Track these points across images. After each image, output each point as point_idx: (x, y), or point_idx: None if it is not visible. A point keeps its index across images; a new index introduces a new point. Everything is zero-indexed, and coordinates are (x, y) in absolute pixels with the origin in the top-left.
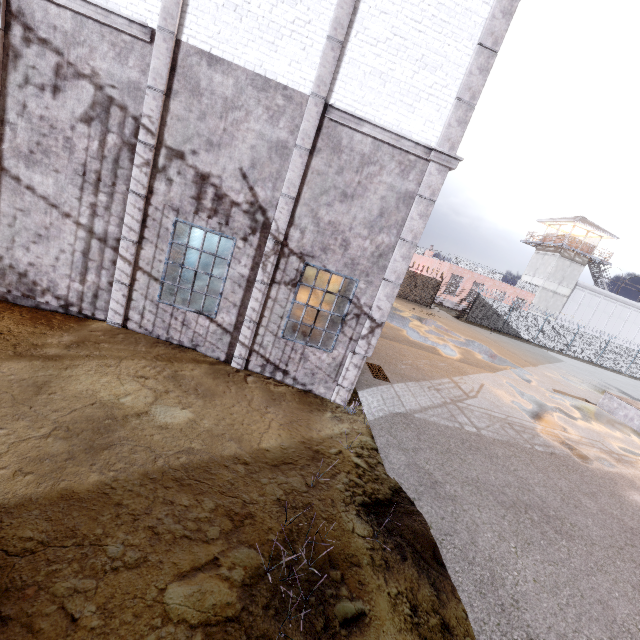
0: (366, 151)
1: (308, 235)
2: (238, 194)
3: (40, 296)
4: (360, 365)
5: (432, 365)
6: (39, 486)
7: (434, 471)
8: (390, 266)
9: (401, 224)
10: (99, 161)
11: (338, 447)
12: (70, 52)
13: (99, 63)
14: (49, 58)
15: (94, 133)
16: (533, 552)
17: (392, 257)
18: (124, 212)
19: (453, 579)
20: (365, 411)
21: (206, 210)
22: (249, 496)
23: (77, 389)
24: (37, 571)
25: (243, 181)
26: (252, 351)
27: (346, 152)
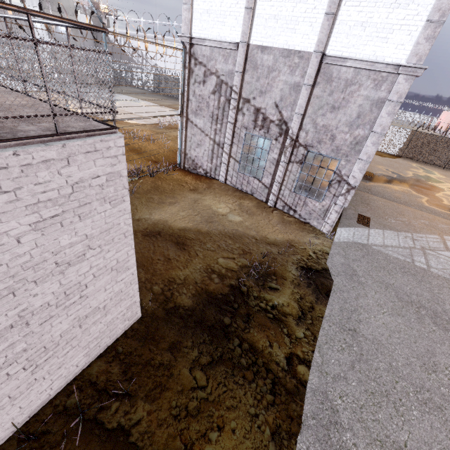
0: (349, 77)
1: (310, 134)
2: (273, 116)
3: (198, 169)
4: (339, 211)
5: (429, 225)
6: (193, 227)
7: (359, 271)
8: (363, 150)
9: (373, 121)
10: (217, 110)
11: (305, 247)
12: (208, 64)
13: (218, 66)
14: (202, 69)
15: (216, 98)
16: (398, 318)
17: (365, 144)
18: (226, 131)
19: (330, 301)
20: (335, 237)
21: (258, 126)
22: (252, 248)
23: (205, 203)
24: (191, 243)
25: (276, 109)
26: (278, 198)
27: (335, 81)
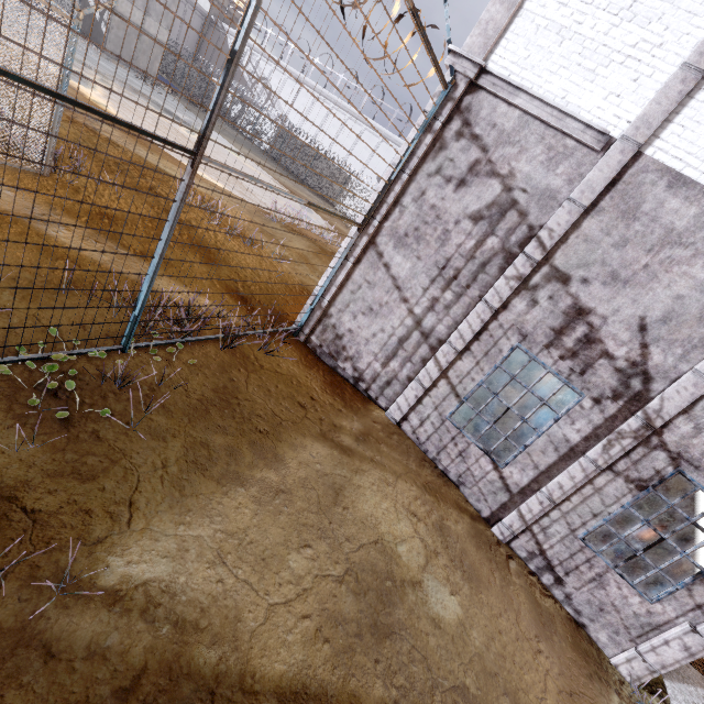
0: None
1: None
2: (619, 345)
3: (342, 360)
4: (695, 652)
5: None
6: (333, 671)
7: None
8: None
9: None
10: (465, 260)
11: None
12: (496, 150)
13: (522, 165)
14: (471, 153)
15: (476, 232)
16: None
17: None
18: (462, 316)
19: None
20: None
21: (562, 348)
22: None
23: (363, 510)
24: None
25: (636, 333)
26: (527, 529)
27: None
